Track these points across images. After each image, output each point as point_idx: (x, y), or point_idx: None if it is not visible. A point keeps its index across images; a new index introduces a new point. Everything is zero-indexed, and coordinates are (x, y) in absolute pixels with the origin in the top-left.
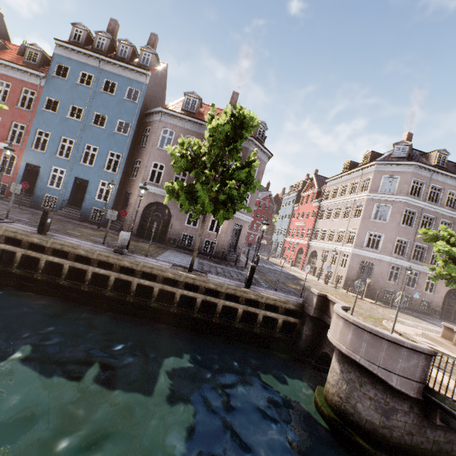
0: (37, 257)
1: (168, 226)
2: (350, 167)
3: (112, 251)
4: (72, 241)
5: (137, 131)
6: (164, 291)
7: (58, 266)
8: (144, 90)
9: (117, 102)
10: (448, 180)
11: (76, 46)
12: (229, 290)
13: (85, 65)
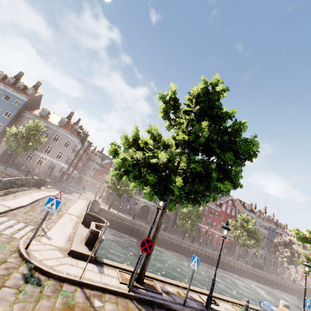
0: None
1: (16, 159)
2: None
3: None
4: None
5: (16, 117)
6: None
7: None
8: (24, 103)
9: (8, 104)
10: None
11: None
12: (16, 175)
13: None
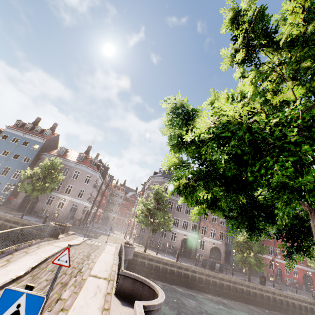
0: None
1: (36, 205)
2: None
3: None
4: None
5: (34, 161)
6: (4, 225)
7: None
8: (41, 145)
9: (27, 149)
10: None
11: (15, 128)
12: (33, 224)
13: (17, 135)
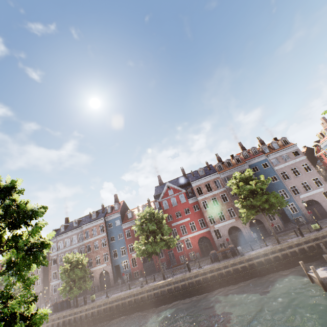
0: None
1: None
2: None
3: None
4: None
5: None
6: None
7: None
8: None
9: None
10: (63, 236)
11: None
12: None
13: None
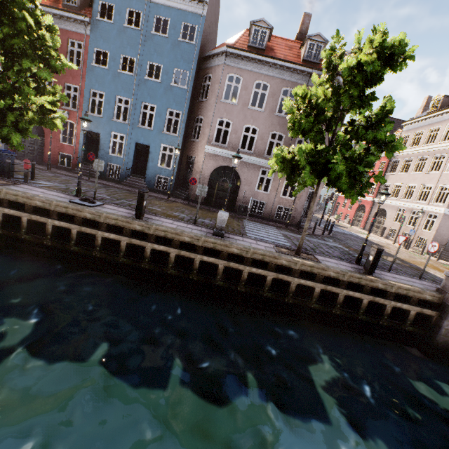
0: (142, 246)
1: (236, 192)
2: (443, 103)
3: (210, 233)
4: (168, 224)
5: (195, 81)
6: (275, 279)
7: (162, 253)
8: (201, 25)
9: (171, 46)
10: None
11: None
12: (353, 278)
13: None
